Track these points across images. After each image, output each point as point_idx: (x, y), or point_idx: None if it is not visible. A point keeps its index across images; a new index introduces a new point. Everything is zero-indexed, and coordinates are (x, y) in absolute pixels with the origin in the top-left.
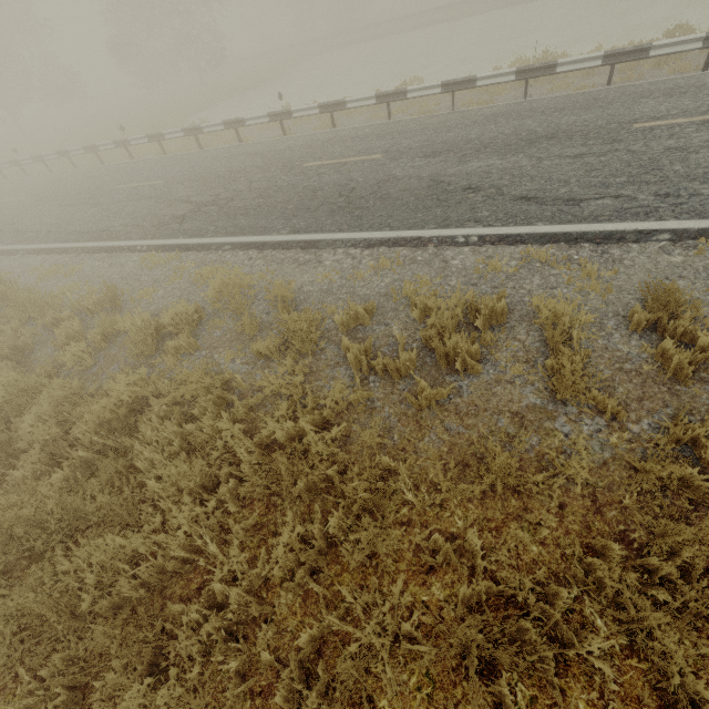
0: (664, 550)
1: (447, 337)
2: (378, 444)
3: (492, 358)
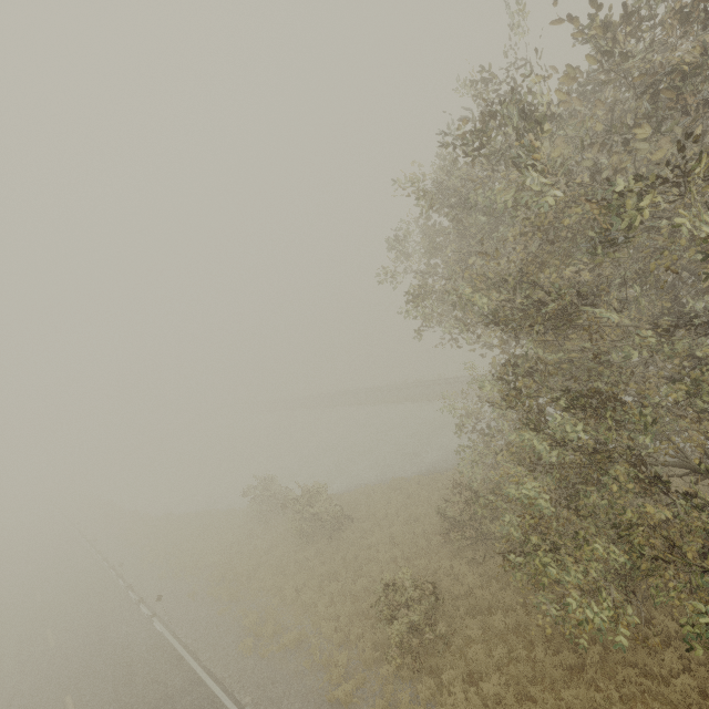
0: None
1: None
2: None
3: None
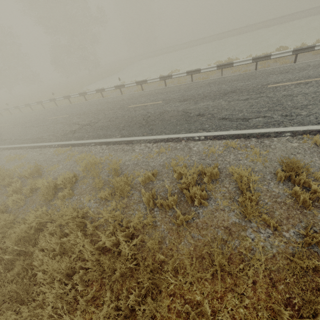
0: (312, 314)
1: (190, 188)
2: (158, 246)
3: (213, 197)
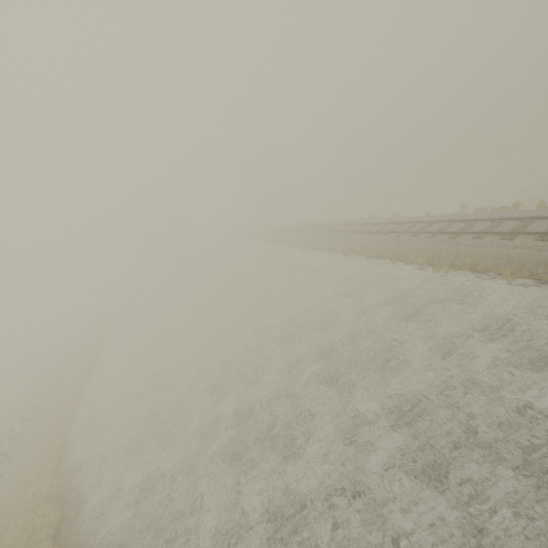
0: None
1: None
2: None
3: None
